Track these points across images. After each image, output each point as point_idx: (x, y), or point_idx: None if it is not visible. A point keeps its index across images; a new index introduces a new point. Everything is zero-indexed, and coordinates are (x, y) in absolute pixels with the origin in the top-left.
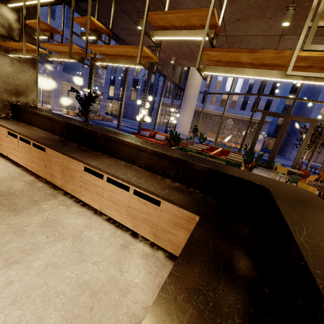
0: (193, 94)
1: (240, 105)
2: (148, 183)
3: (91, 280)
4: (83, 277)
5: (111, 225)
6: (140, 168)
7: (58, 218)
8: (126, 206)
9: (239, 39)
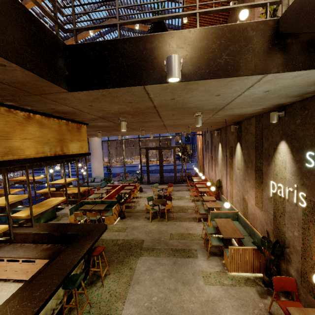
0: (96, 146)
1: None
2: (30, 253)
3: None
4: None
5: (15, 283)
6: (30, 244)
7: None
8: (20, 269)
9: (91, 134)
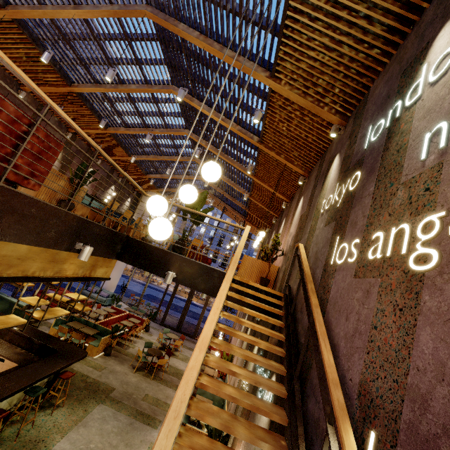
0: None
1: None
2: (3, 350)
3: None
4: None
5: None
6: (6, 341)
7: None
8: None
9: None
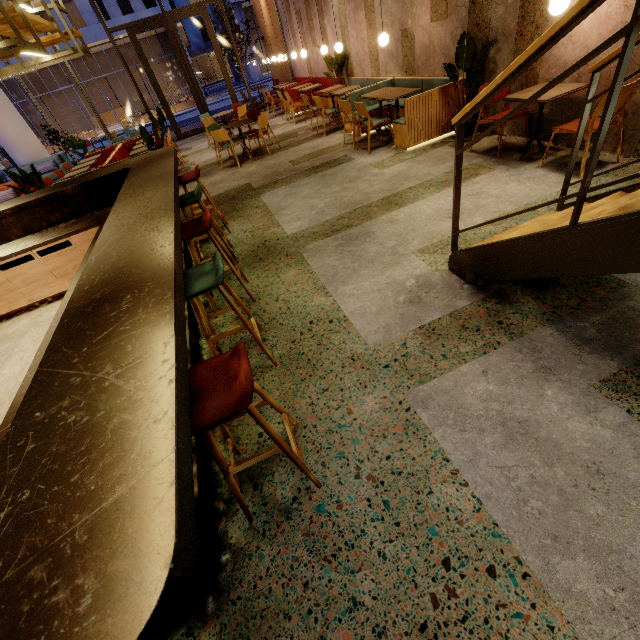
0: None
1: (89, 8)
2: (43, 239)
3: None
4: None
5: (57, 302)
6: (23, 238)
7: None
8: (48, 273)
9: None
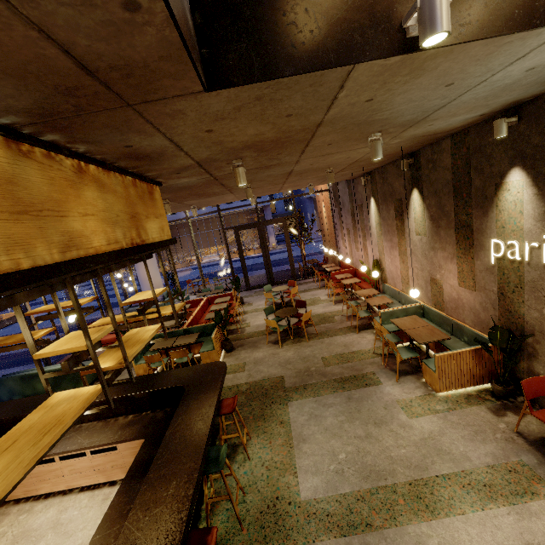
0: None
1: None
2: (101, 436)
3: (84, 540)
4: (76, 544)
5: (86, 492)
6: (92, 422)
7: (26, 527)
8: (91, 468)
9: None
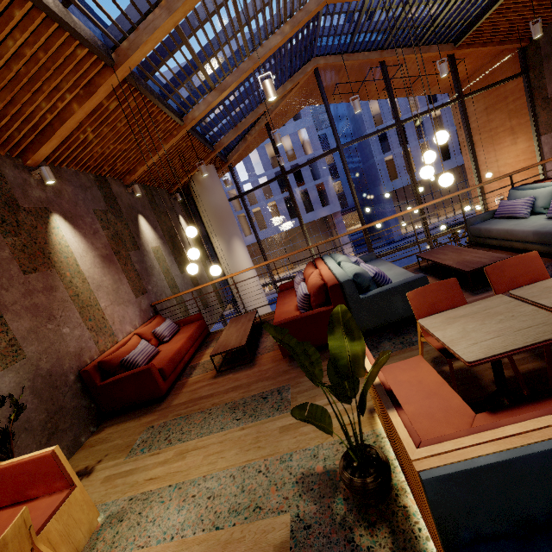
0: (261, 309)
1: (286, 213)
2: None
3: None
4: None
5: None
6: None
7: None
8: None
9: None
